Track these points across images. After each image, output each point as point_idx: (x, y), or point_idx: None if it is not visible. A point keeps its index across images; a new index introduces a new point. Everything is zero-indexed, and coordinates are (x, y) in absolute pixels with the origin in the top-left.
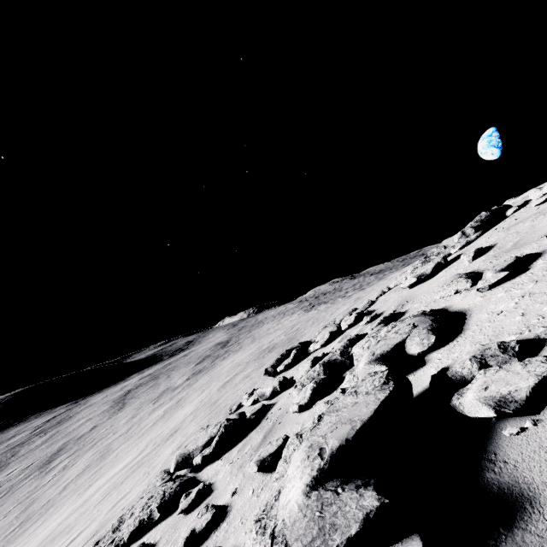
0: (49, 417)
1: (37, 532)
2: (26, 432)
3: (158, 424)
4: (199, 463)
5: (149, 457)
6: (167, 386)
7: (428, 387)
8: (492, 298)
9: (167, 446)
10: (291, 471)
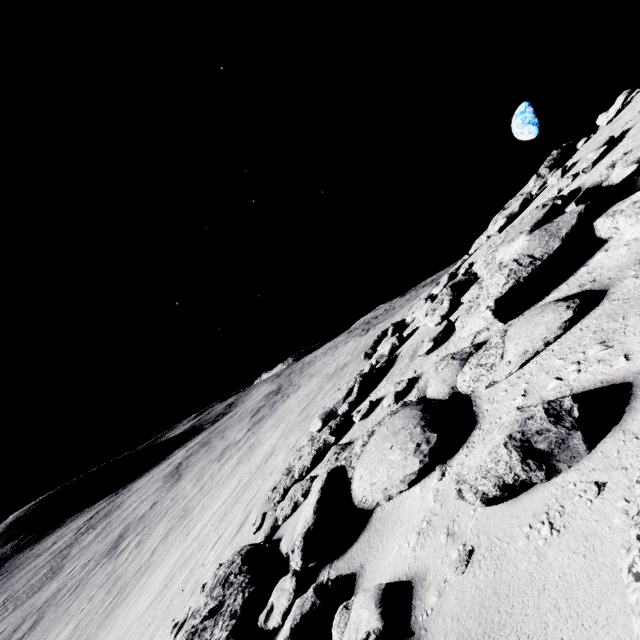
0: (89, 515)
1: (150, 582)
2: (69, 535)
3: (239, 467)
4: (346, 410)
5: (254, 477)
6: (226, 444)
7: None
8: (599, 167)
9: (273, 460)
10: (501, 255)
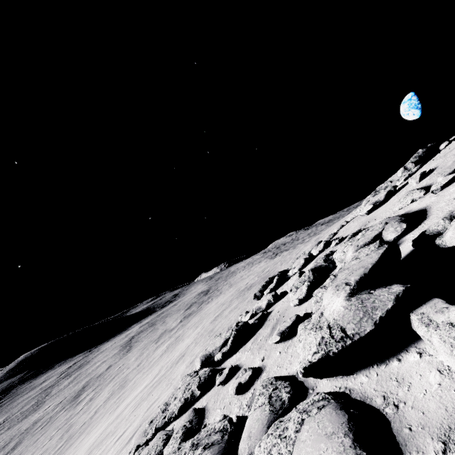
0: (70, 364)
1: (82, 443)
2: (54, 377)
3: (164, 355)
4: (220, 359)
5: (165, 376)
6: (164, 329)
7: (409, 252)
8: (446, 194)
9: (180, 365)
10: (326, 301)
